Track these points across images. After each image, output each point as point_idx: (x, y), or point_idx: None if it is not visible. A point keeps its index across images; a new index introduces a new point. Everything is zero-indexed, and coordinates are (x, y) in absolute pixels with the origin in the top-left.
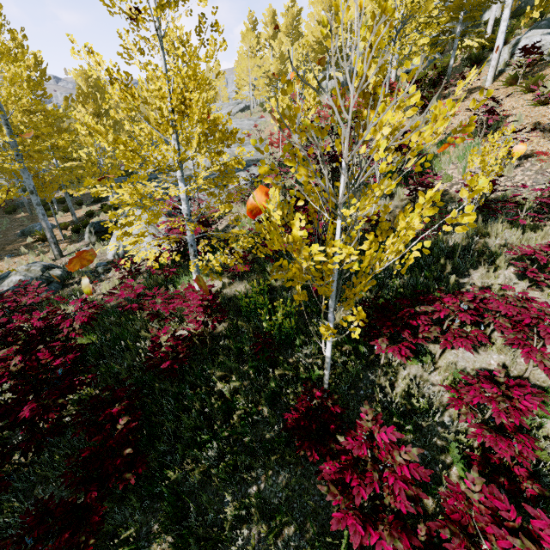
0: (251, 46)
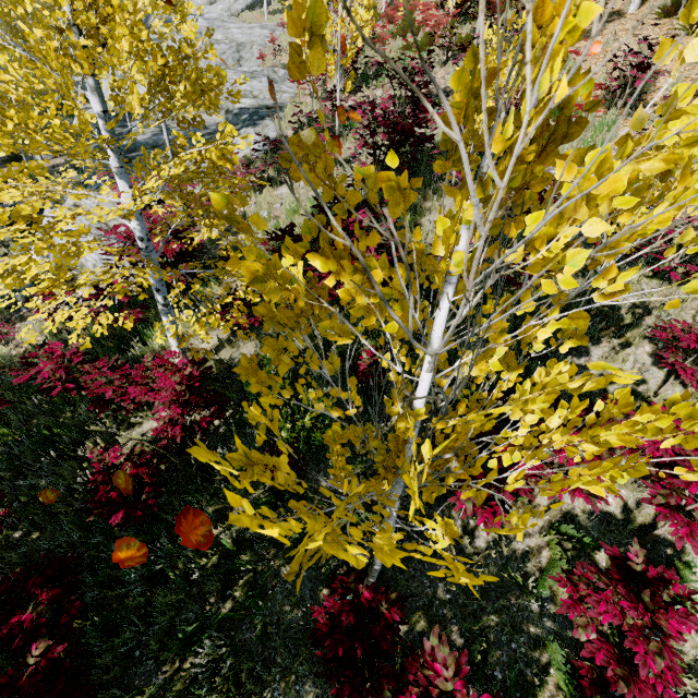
0: None
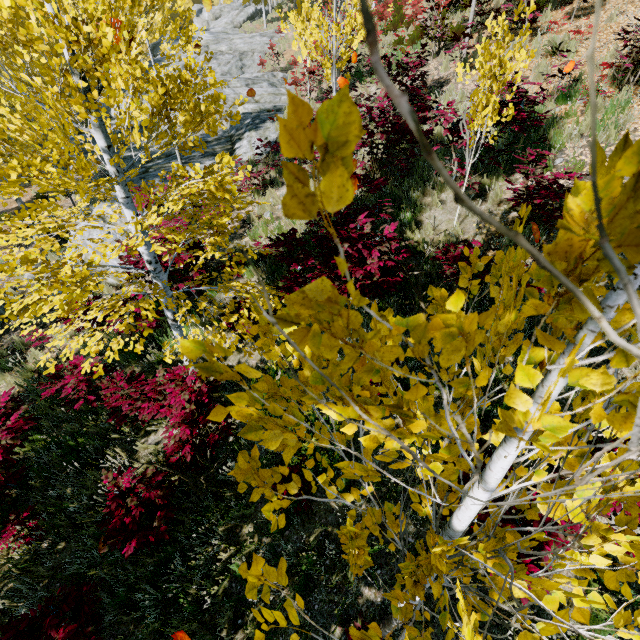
0: None
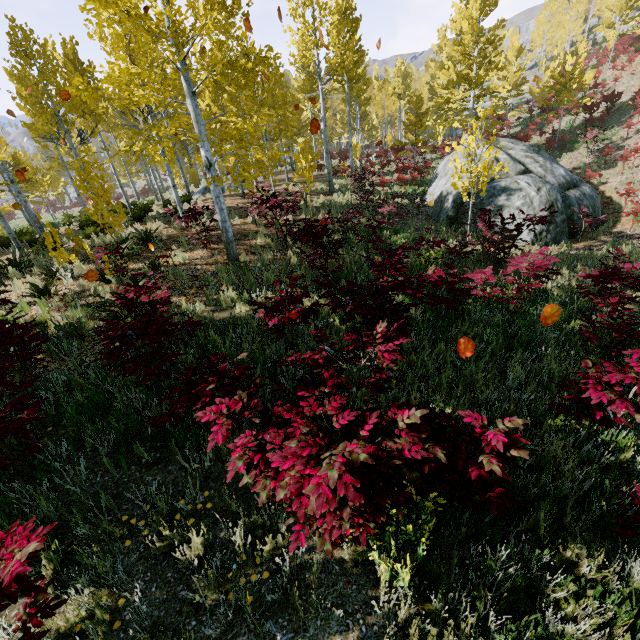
0: (552, 9)
